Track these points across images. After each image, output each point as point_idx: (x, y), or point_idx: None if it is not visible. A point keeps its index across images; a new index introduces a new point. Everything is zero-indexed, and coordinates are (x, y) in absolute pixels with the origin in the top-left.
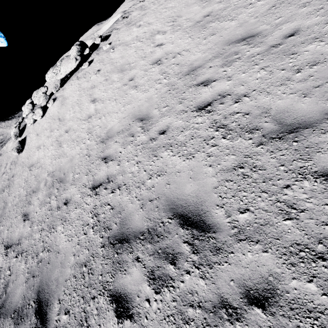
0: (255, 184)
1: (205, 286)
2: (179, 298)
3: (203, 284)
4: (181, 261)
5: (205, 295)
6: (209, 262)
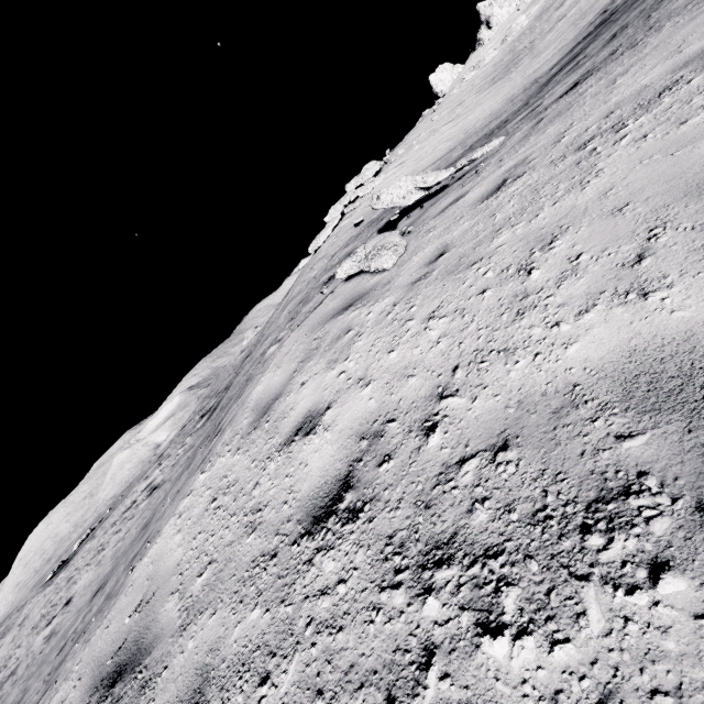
0: None
1: None
2: None
3: None
4: None
5: None
6: None
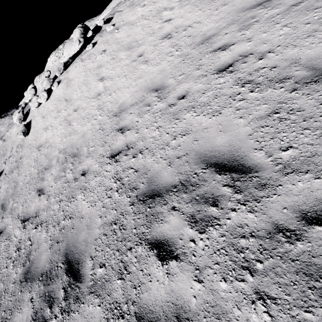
0: (295, 124)
1: (255, 218)
2: (227, 233)
3: (253, 216)
4: (223, 202)
5: (256, 225)
6: (255, 198)
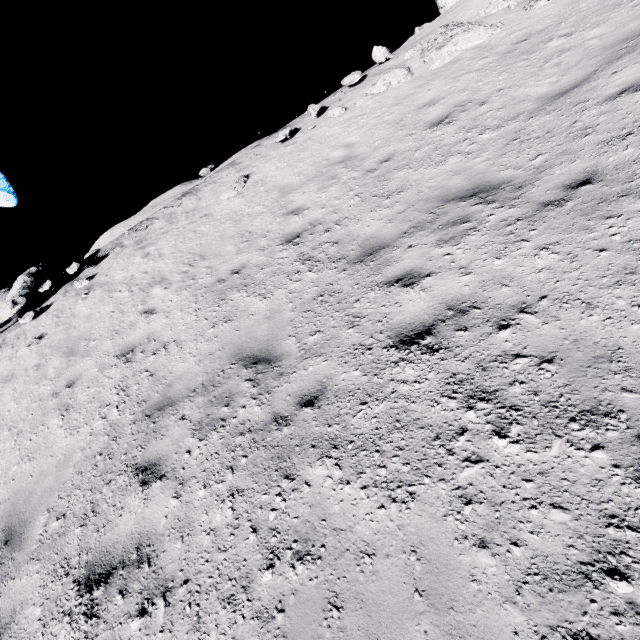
0: None
1: None
2: None
3: None
4: None
5: None
6: None
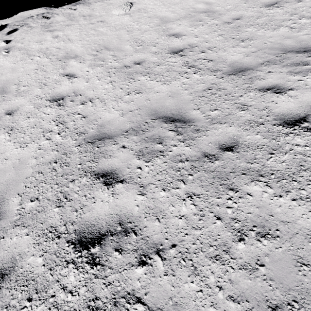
0: None
1: None
2: None
3: None
4: None
5: None
6: None
